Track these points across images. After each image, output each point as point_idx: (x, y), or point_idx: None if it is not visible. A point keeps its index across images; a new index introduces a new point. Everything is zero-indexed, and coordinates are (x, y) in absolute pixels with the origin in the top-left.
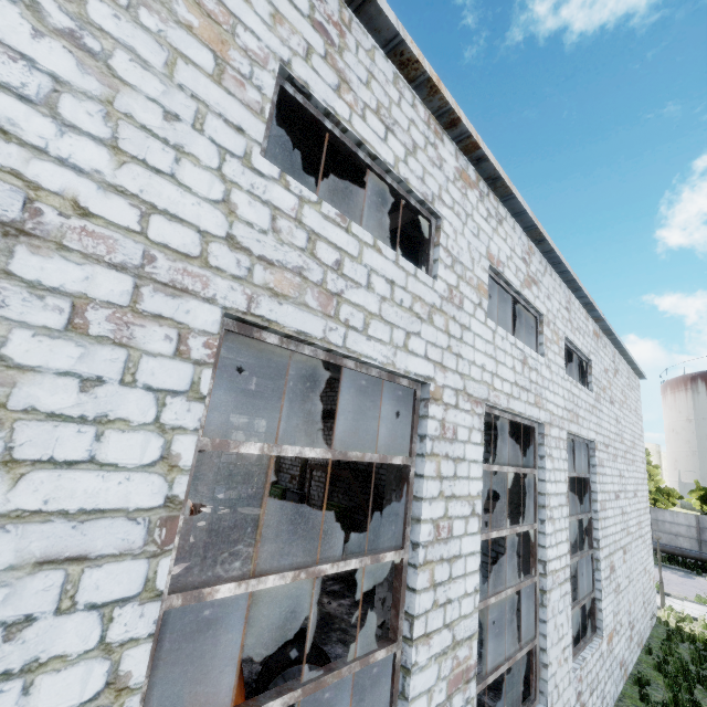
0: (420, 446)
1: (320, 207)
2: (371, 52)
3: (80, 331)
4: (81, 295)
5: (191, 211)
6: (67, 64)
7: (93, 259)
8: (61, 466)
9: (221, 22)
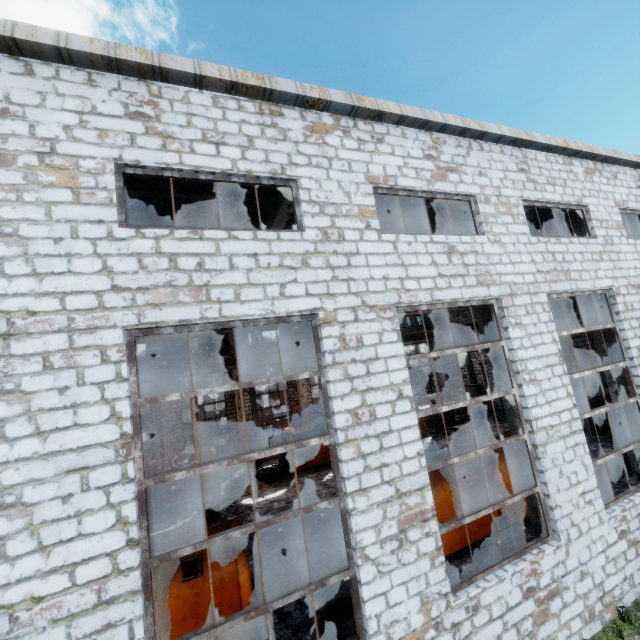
0: (617, 317)
1: (550, 241)
2: (535, 157)
3: (528, 313)
4: (524, 304)
5: (528, 269)
6: (498, 249)
7: (522, 294)
8: (539, 345)
9: (507, 203)
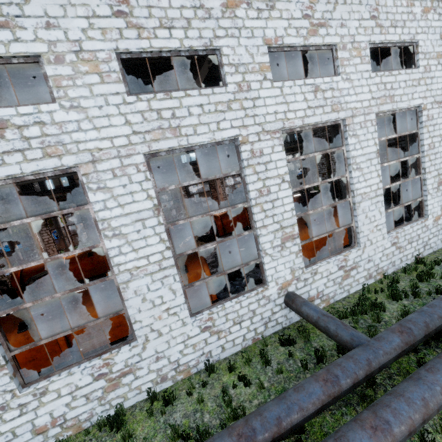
0: (420, 125)
1: (384, 74)
2: (385, 3)
3: (361, 128)
4: (360, 122)
5: (366, 97)
6: (347, 84)
7: (359, 115)
8: (365, 147)
9: (358, 47)
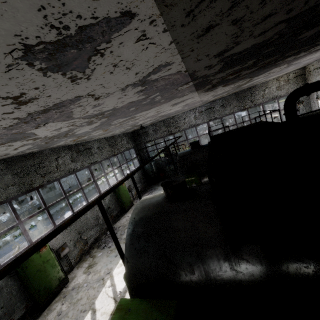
0: None
1: None
2: None
3: None
4: None
5: None
6: None
7: None
8: None
9: None
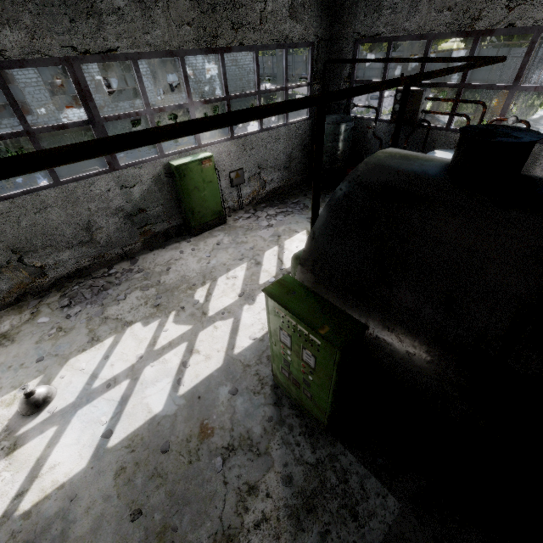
0: None
1: None
2: None
3: None
4: None
5: None
6: None
7: None
8: None
9: None
